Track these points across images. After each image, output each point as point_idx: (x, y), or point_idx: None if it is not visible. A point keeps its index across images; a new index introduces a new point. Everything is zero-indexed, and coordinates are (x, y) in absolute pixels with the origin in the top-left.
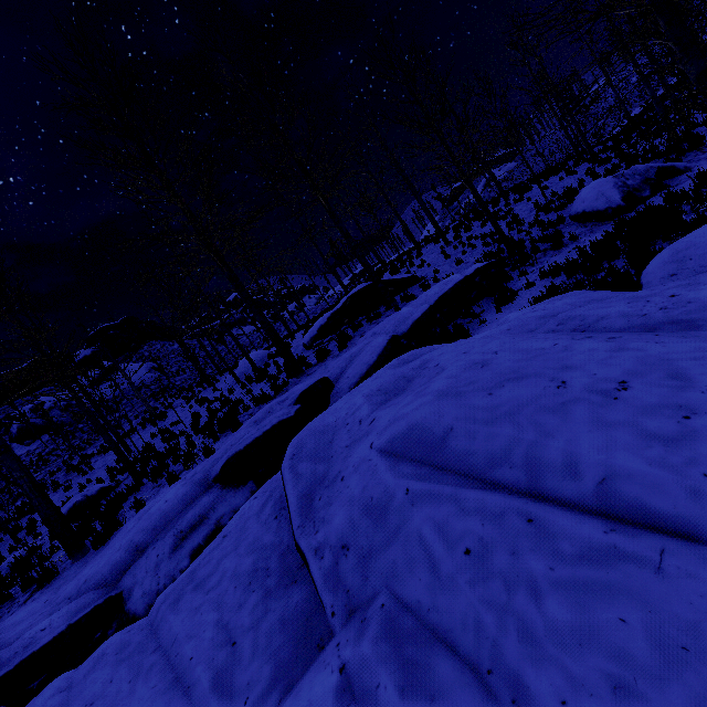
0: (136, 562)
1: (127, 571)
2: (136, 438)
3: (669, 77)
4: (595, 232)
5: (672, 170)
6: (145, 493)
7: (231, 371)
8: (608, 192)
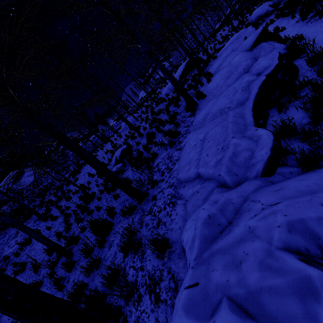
0: (259, 56)
1: (260, 58)
2: (87, 166)
3: (223, 15)
4: (269, 17)
5: (279, 1)
6: (179, 109)
7: (133, 116)
8: (266, 7)
